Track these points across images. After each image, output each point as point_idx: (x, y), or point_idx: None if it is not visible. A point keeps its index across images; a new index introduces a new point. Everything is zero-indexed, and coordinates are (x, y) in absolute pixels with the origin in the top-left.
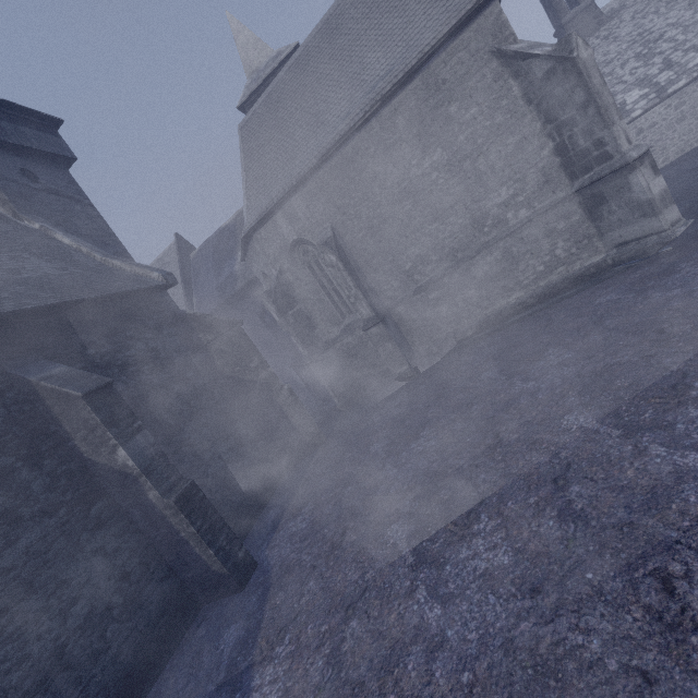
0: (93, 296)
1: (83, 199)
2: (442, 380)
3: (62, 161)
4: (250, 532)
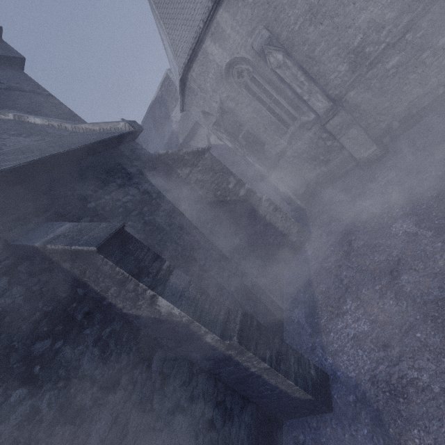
0: (71, 148)
1: (42, 91)
2: (440, 142)
3: (15, 64)
4: (284, 333)
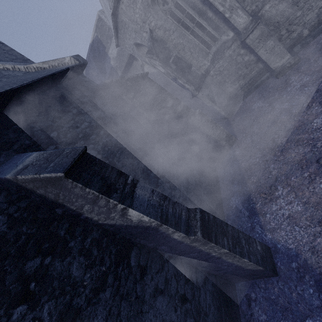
0: (24, 83)
1: None
2: None
3: None
4: (225, 217)
